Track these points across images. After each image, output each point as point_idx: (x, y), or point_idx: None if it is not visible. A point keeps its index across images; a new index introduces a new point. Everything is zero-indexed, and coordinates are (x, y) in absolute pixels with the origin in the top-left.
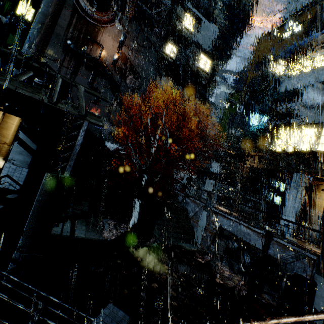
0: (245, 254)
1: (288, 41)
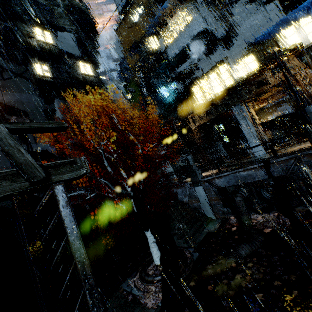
0: (261, 192)
1: (141, 22)
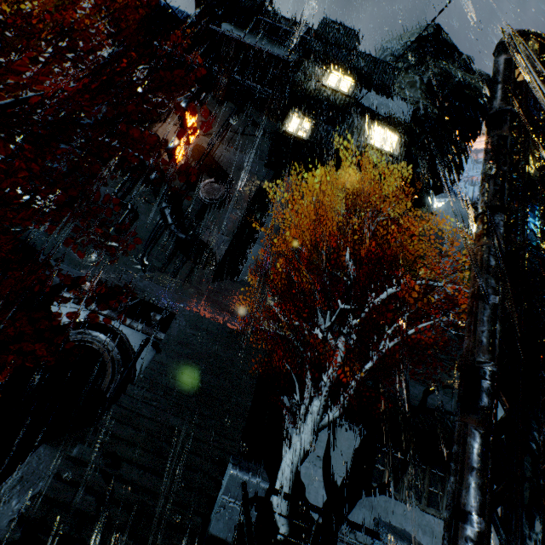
0: None
1: None
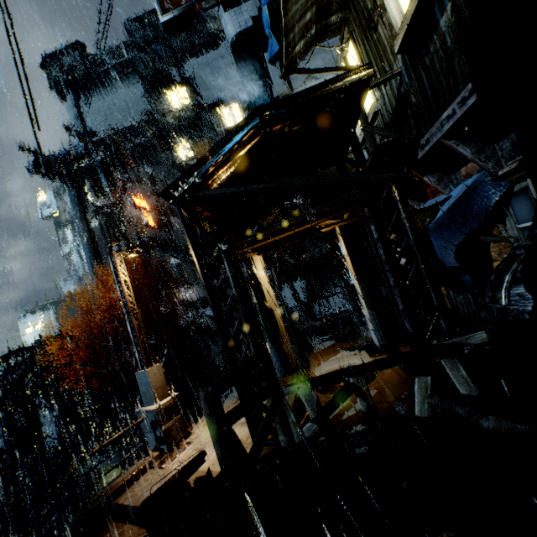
0: None
1: None
